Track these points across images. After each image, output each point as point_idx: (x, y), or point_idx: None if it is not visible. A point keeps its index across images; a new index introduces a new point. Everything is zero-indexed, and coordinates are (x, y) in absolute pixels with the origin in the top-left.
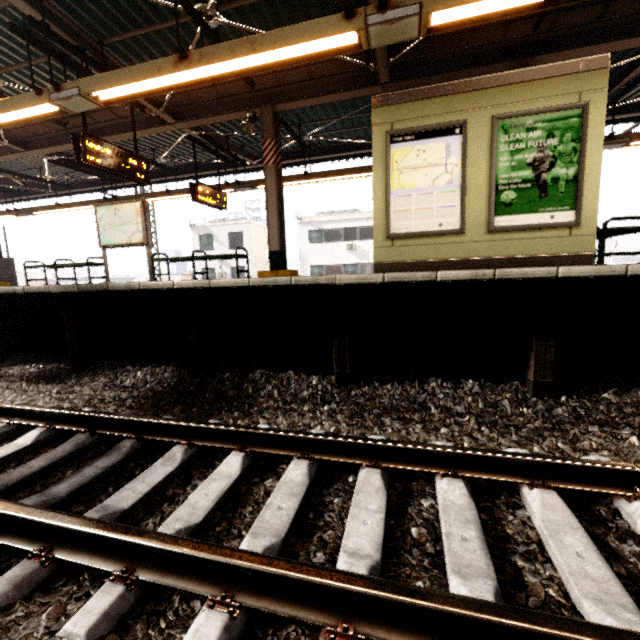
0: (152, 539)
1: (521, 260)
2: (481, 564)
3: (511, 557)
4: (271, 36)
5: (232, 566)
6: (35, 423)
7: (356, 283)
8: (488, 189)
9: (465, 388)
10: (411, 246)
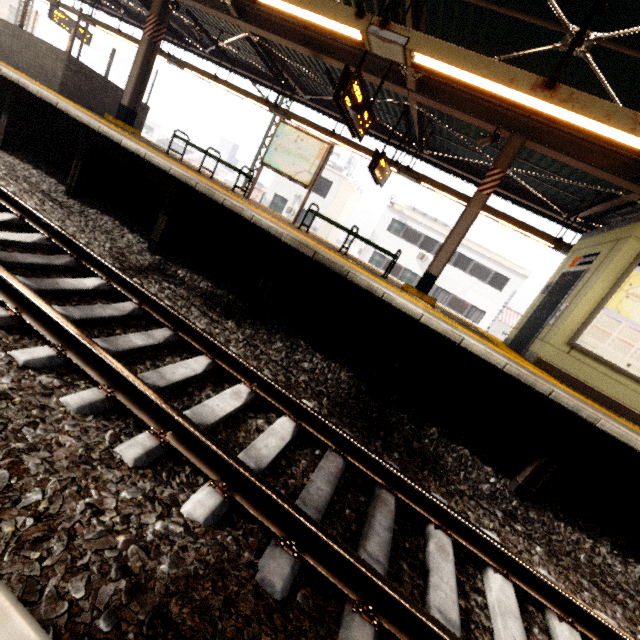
0: None
1: None
2: None
3: None
4: None
5: None
6: (277, 404)
7: (617, 438)
8: None
9: (637, 573)
10: (585, 365)
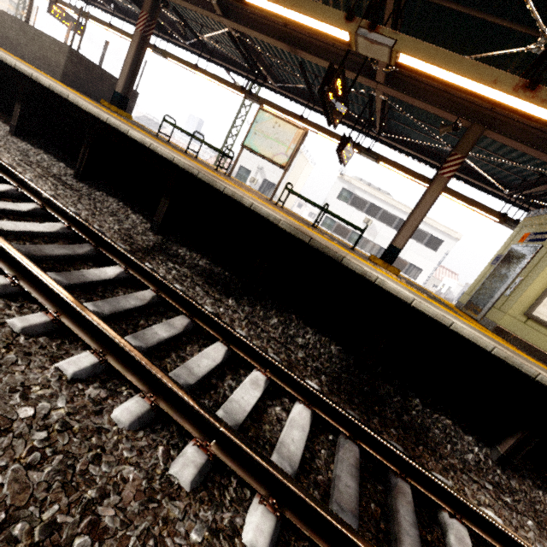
0: None
1: None
2: None
3: None
4: None
5: None
6: (291, 390)
7: None
8: None
9: None
10: (541, 333)
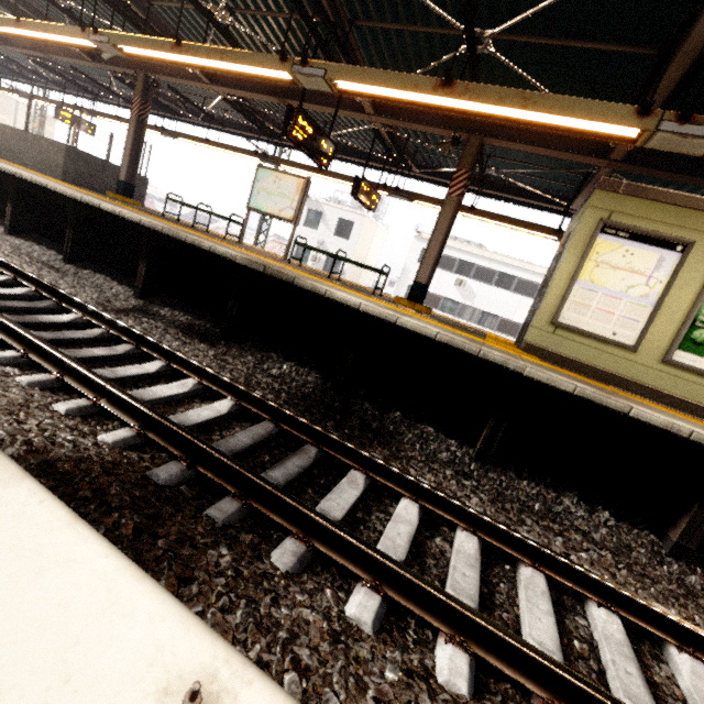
0: (402, 569)
1: (684, 403)
2: (646, 700)
3: (663, 703)
4: (549, 100)
5: (474, 621)
6: (222, 391)
7: (544, 382)
8: (683, 319)
9: (601, 517)
10: (573, 341)
